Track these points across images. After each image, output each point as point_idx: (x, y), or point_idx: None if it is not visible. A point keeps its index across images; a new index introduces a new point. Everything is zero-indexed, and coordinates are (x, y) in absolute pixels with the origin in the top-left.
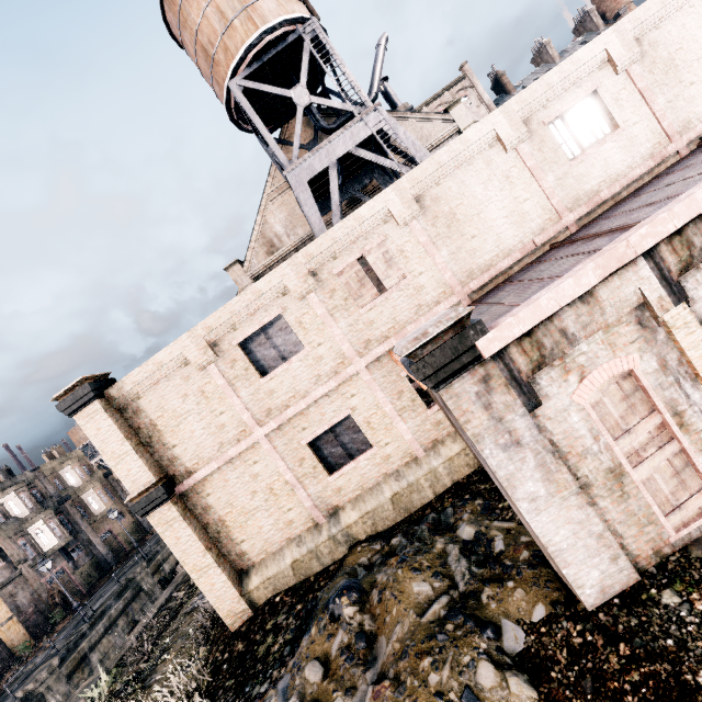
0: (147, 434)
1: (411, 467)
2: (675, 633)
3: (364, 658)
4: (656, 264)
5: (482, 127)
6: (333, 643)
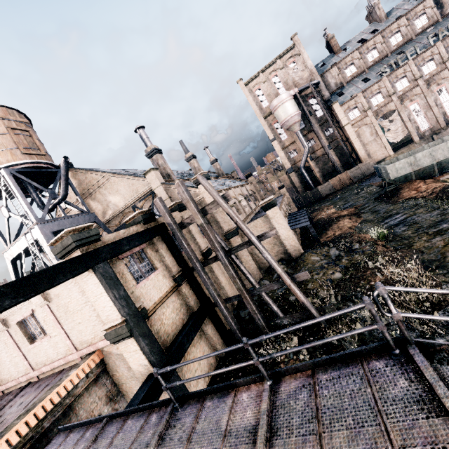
0: None
1: None
2: None
3: None
4: None
5: None
6: None
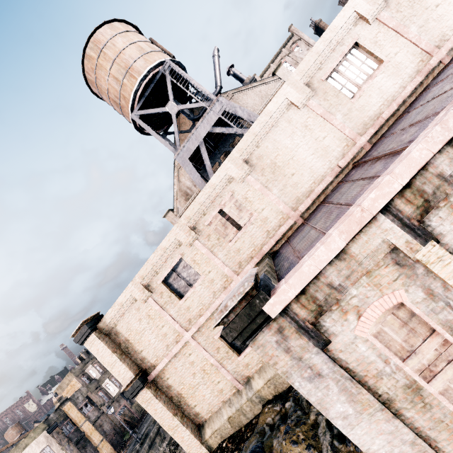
0: (125, 346)
1: None
2: None
3: None
4: (395, 216)
5: (277, 100)
6: None
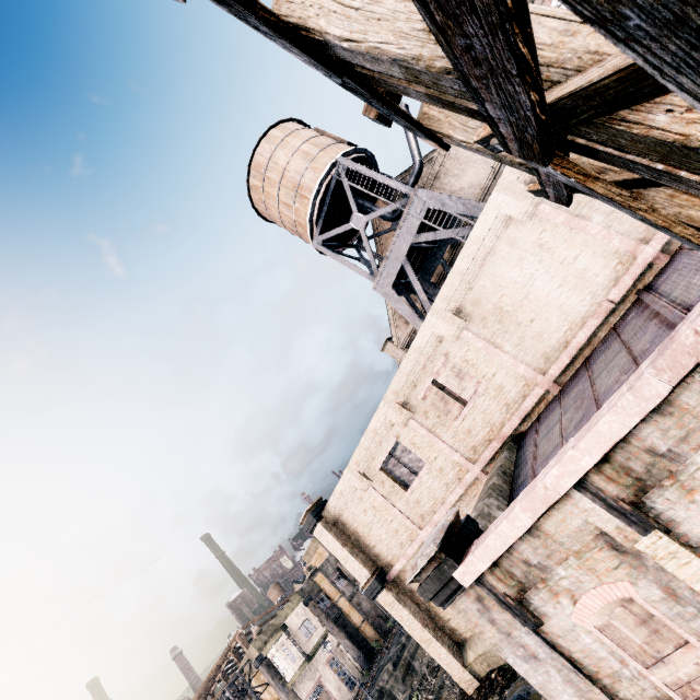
0: (355, 539)
1: None
2: None
3: None
4: (595, 495)
5: (486, 218)
6: None
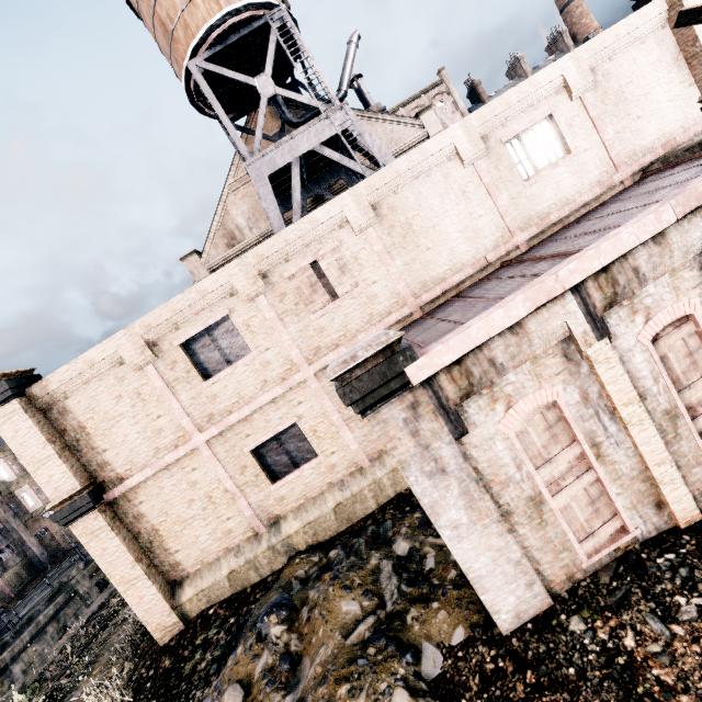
0: (74, 437)
1: (356, 477)
2: (577, 661)
3: (286, 681)
4: (583, 300)
5: (441, 140)
6: (258, 664)
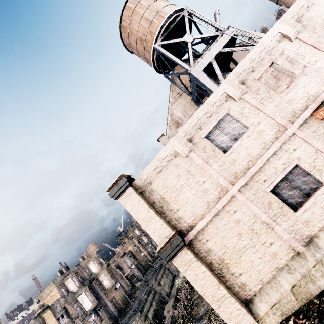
0: (159, 205)
1: None
2: None
3: None
4: None
5: None
6: None
